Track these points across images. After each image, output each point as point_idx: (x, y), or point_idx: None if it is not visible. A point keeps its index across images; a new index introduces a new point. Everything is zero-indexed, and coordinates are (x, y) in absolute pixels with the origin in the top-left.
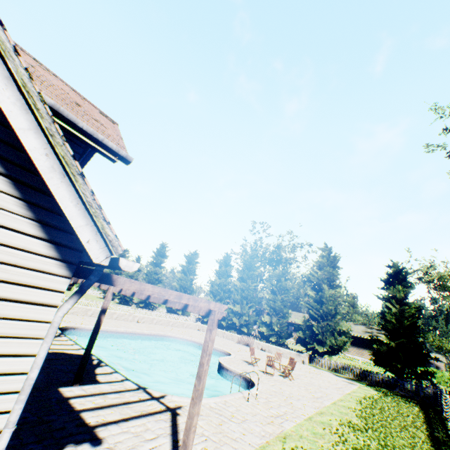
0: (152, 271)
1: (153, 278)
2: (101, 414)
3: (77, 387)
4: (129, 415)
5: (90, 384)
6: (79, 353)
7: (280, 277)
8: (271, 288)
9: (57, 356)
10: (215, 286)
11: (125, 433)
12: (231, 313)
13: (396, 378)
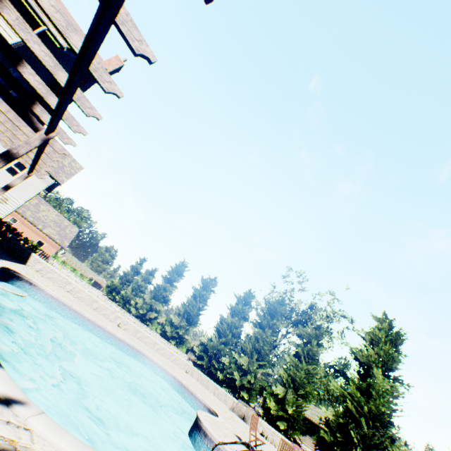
0: (162, 286)
1: (160, 294)
2: None
3: None
4: None
5: None
6: None
7: (311, 338)
8: (294, 350)
9: None
10: (224, 324)
11: None
12: (234, 364)
13: None
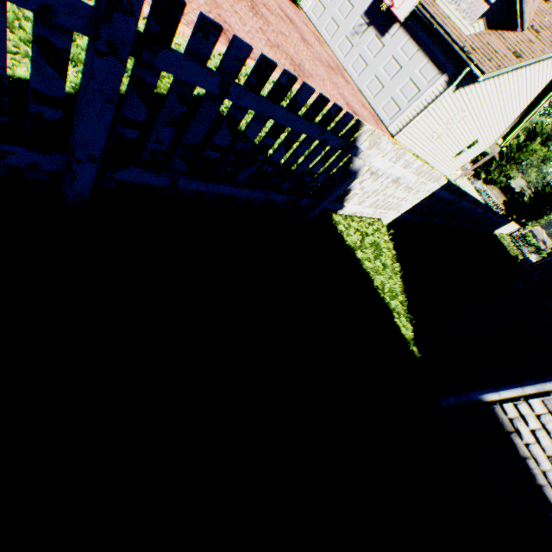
0: None
1: None
2: None
3: None
4: None
5: None
6: None
7: None
8: None
9: None
10: None
11: None
12: None
13: (505, 214)
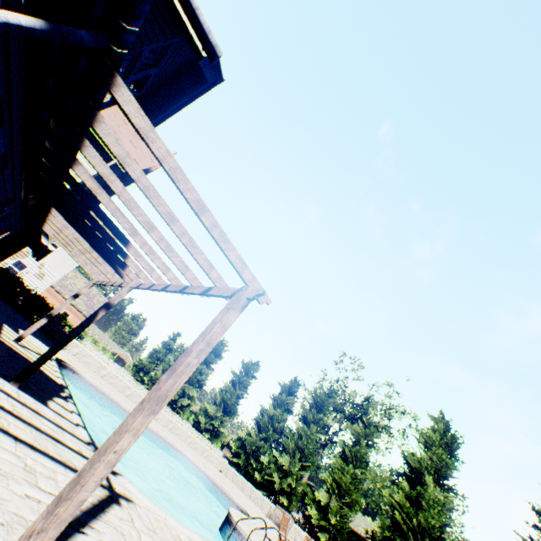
0: (197, 368)
1: (195, 377)
2: (8, 419)
3: (13, 387)
4: (45, 448)
5: (33, 397)
6: (55, 378)
7: (360, 437)
8: (341, 450)
9: (26, 362)
10: (265, 416)
11: (14, 455)
12: (273, 464)
13: None
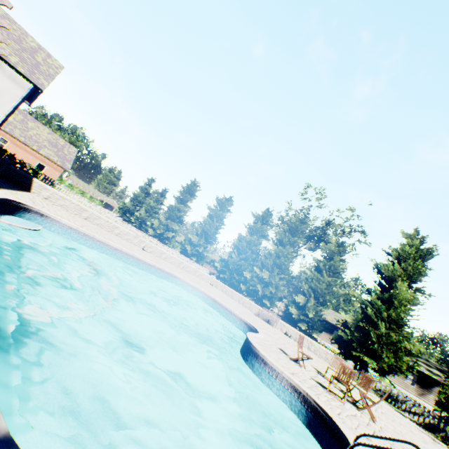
0: (175, 207)
1: (175, 214)
2: None
3: None
4: None
5: None
6: None
7: (333, 255)
8: (315, 265)
9: None
10: (243, 242)
11: None
12: (256, 279)
13: None
